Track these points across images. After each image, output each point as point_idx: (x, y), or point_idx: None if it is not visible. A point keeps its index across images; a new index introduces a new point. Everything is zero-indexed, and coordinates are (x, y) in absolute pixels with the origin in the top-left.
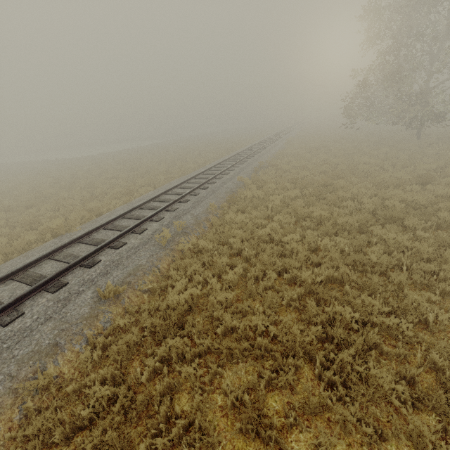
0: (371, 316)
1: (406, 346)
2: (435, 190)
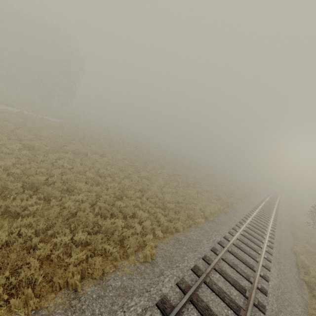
0: None
1: None
2: None
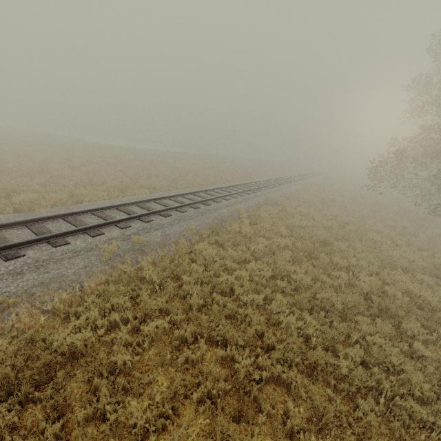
0: None
1: None
2: None
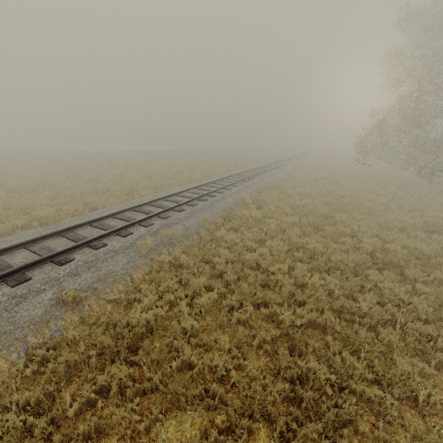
0: (351, 380)
1: (387, 429)
2: (442, 240)
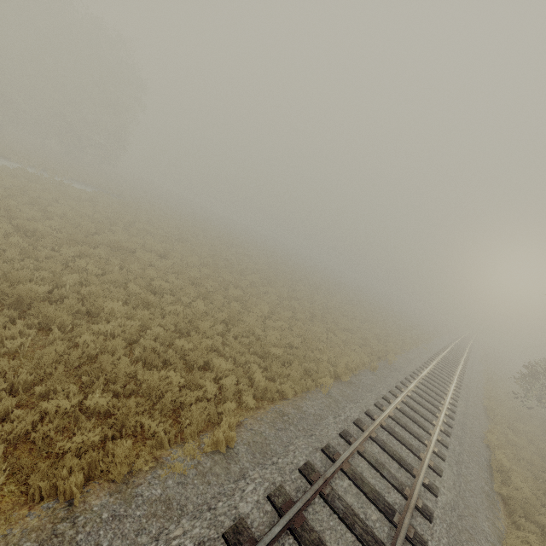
0: None
1: None
2: None
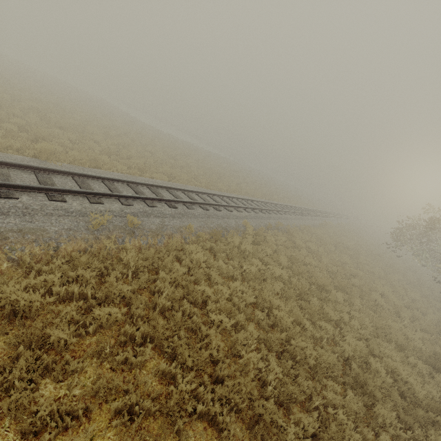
0: None
1: None
2: None
